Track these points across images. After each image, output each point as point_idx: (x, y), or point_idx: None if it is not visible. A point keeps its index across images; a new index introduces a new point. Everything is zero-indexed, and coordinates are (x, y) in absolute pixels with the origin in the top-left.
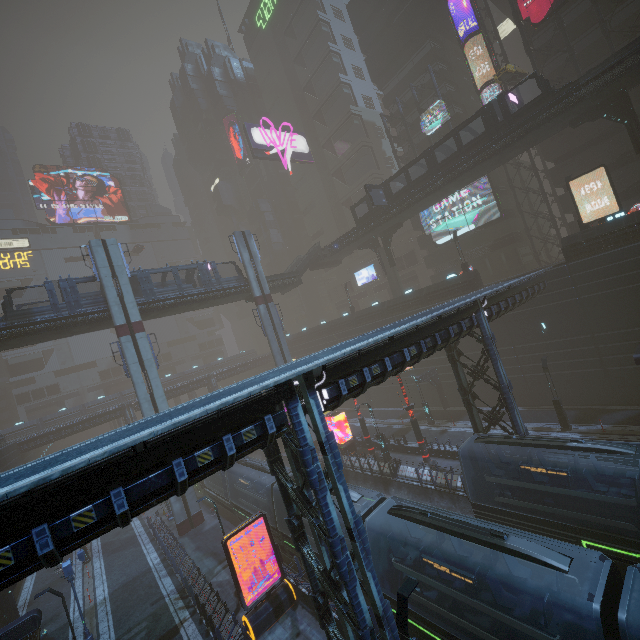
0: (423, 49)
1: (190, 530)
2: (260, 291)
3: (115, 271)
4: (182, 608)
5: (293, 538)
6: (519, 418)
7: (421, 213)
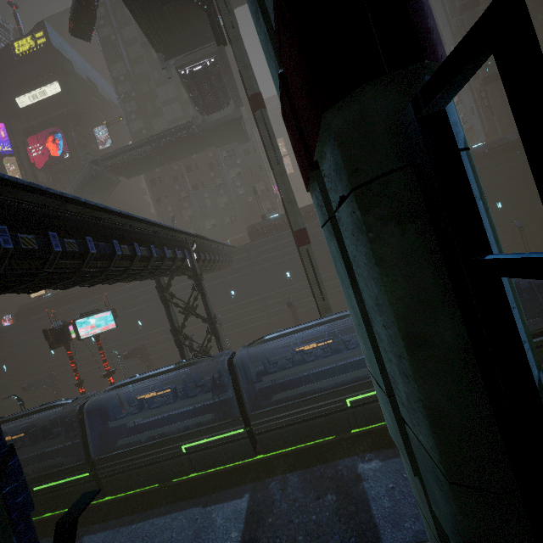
0: None
1: None
2: None
3: None
4: None
5: None
6: None
7: None
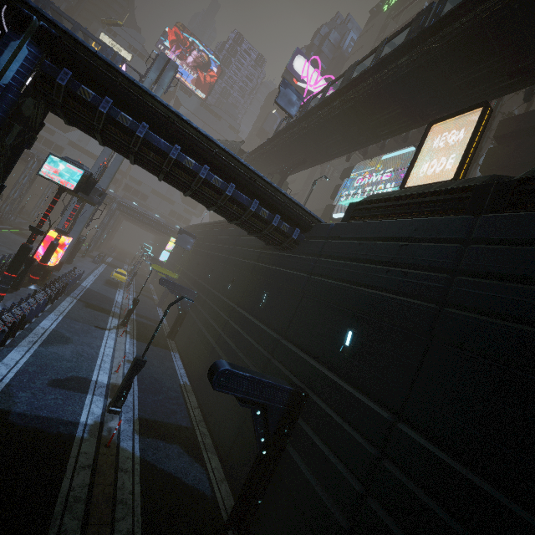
0: None
1: None
2: None
3: None
4: None
5: None
6: None
7: (346, 183)
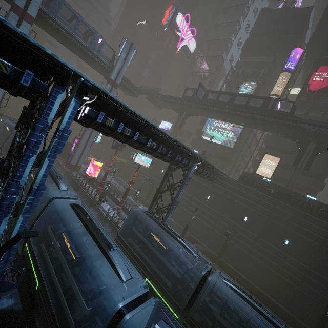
0: (269, 58)
1: None
2: (115, 78)
3: None
4: None
5: None
6: (169, 218)
7: (208, 120)
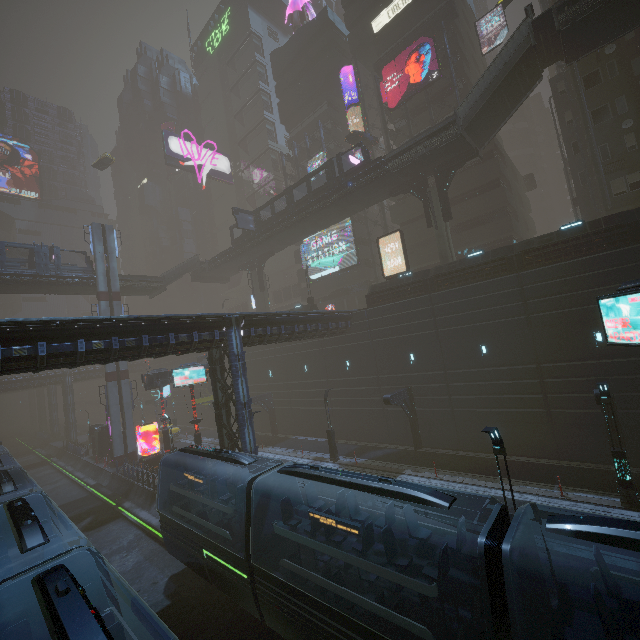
0: (322, 107)
1: None
2: (107, 287)
3: None
4: None
5: None
6: (250, 436)
7: (302, 248)
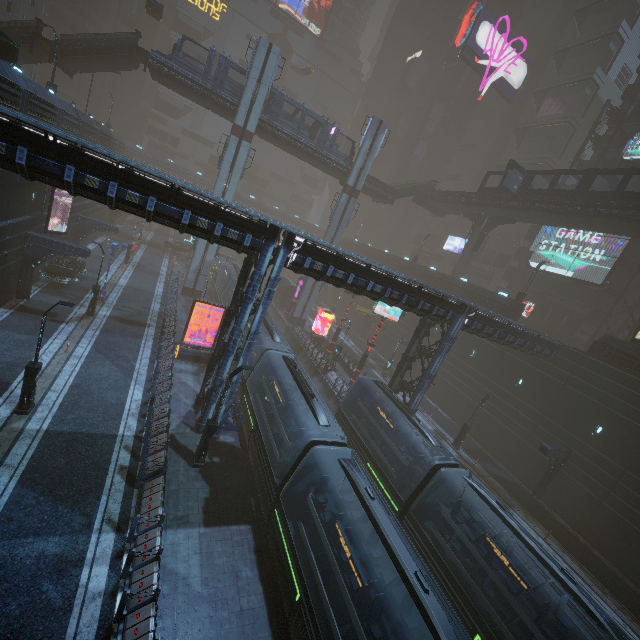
0: None
1: (189, 296)
2: (354, 182)
3: (262, 78)
4: (155, 321)
5: (224, 319)
6: (418, 399)
7: (545, 227)
